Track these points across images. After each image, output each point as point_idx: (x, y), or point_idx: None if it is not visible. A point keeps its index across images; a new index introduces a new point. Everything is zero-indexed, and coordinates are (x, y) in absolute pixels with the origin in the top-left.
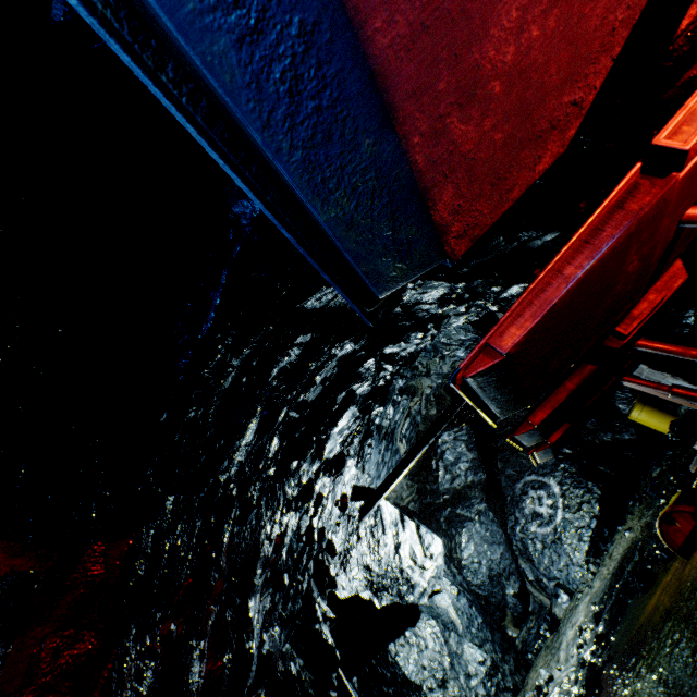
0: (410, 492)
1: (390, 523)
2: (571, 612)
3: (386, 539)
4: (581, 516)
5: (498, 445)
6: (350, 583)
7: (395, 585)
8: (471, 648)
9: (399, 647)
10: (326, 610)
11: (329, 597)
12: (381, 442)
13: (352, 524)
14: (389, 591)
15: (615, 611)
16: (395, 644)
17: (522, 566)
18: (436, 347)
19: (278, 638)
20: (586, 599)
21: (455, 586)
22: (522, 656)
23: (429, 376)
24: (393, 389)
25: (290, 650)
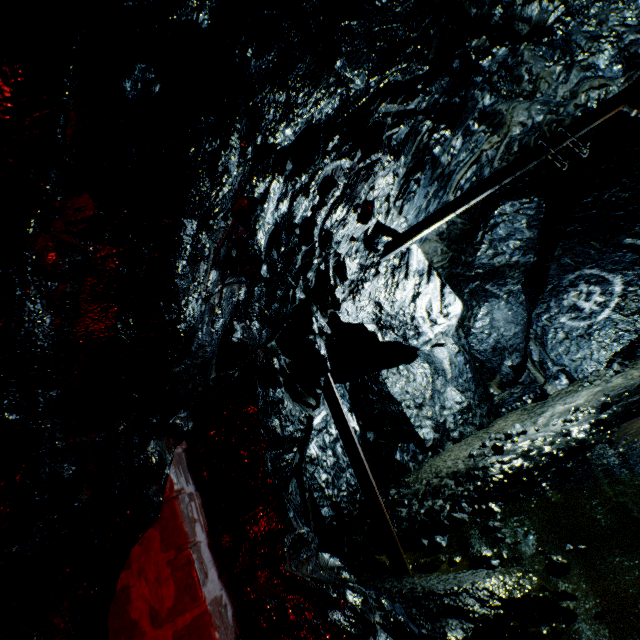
0: (441, 259)
1: (415, 271)
2: (567, 394)
3: (406, 285)
4: (632, 321)
5: (567, 230)
6: (356, 312)
7: (403, 328)
8: (453, 391)
9: (390, 374)
10: (323, 326)
11: (331, 318)
12: (432, 184)
13: (372, 257)
14: (394, 332)
15: (634, 408)
16: (388, 371)
17: (530, 348)
18: (568, 42)
19: (256, 333)
20: (594, 389)
21: (457, 346)
22: (495, 408)
23: (532, 100)
24: (473, 107)
25: (275, 348)
